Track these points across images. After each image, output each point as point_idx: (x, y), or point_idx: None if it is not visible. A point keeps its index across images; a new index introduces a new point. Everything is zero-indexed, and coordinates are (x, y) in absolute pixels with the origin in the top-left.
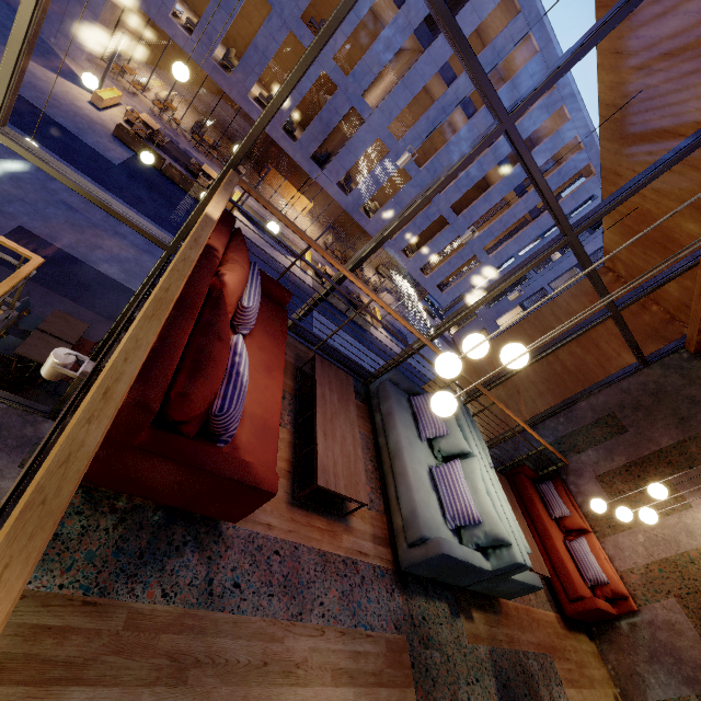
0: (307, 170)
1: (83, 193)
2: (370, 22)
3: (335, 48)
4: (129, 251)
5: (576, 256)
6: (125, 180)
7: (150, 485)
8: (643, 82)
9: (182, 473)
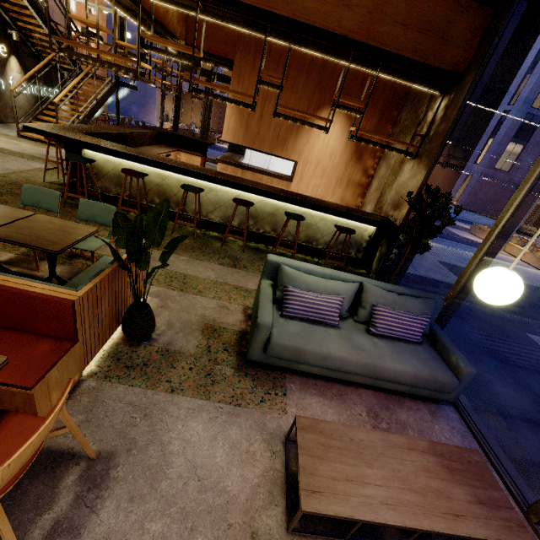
0: None
1: None
2: None
3: None
4: None
5: None
6: None
7: None
8: None
9: None
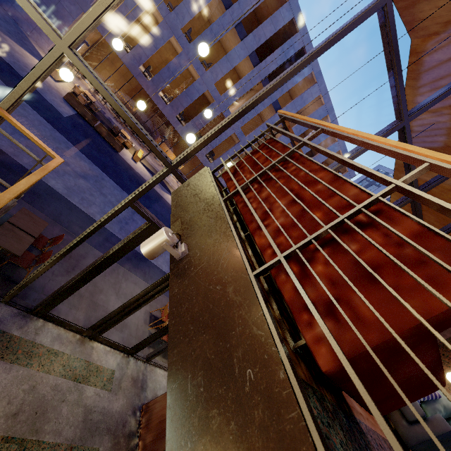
0: (188, 143)
1: (121, 112)
2: (231, 72)
3: (216, 79)
4: (71, 174)
5: (413, 209)
6: (70, 127)
7: (385, 381)
8: (435, 119)
9: (427, 366)
